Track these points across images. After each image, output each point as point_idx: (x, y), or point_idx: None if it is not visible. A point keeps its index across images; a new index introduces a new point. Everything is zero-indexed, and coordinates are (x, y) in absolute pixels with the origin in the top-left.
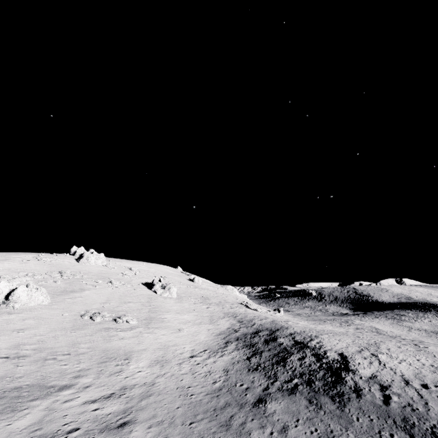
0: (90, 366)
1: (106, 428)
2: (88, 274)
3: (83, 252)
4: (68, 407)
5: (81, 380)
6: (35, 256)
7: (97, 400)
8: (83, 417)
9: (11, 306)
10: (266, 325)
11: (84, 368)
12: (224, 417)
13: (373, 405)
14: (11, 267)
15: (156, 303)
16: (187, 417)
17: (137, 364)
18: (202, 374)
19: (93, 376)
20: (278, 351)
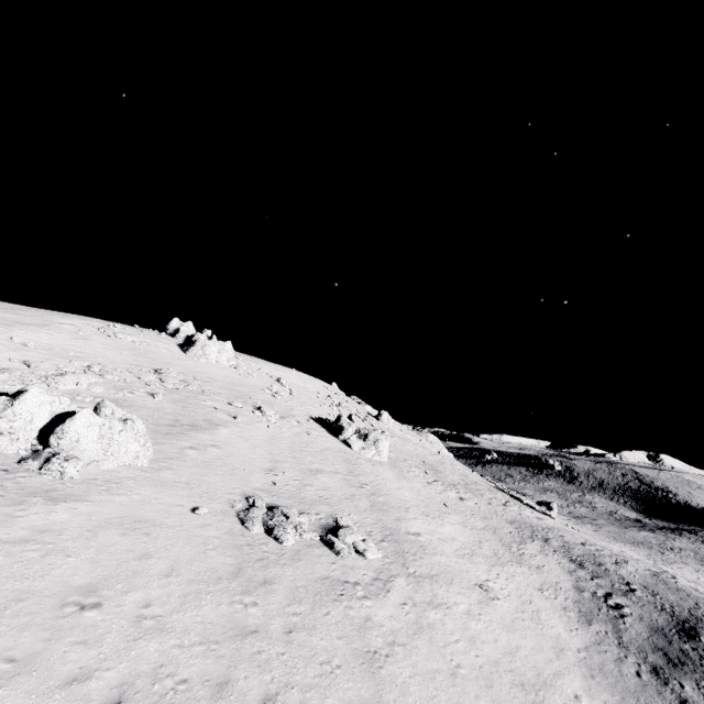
0: None
1: None
2: (210, 382)
3: (194, 334)
4: None
5: None
6: (102, 326)
7: None
8: None
9: (54, 471)
10: (666, 594)
11: None
12: None
13: None
14: (54, 345)
15: (367, 478)
16: None
17: None
18: None
19: None
20: None
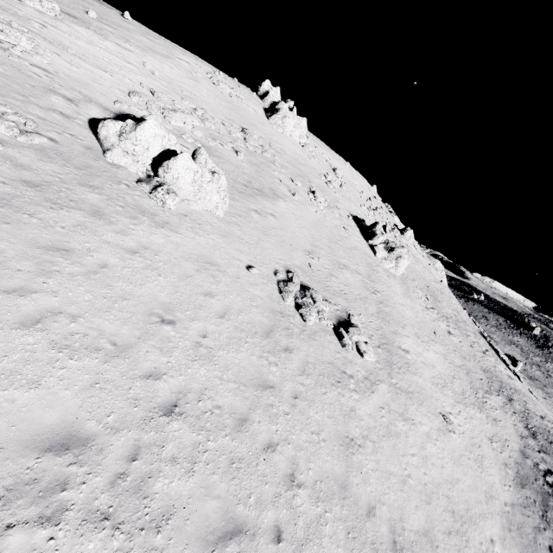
0: None
1: None
2: (281, 154)
3: (278, 102)
4: None
5: None
6: (210, 71)
7: None
8: None
9: (159, 199)
10: None
11: None
12: None
13: None
14: (172, 79)
15: (380, 286)
16: None
17: None
18: None
19: None
20: None
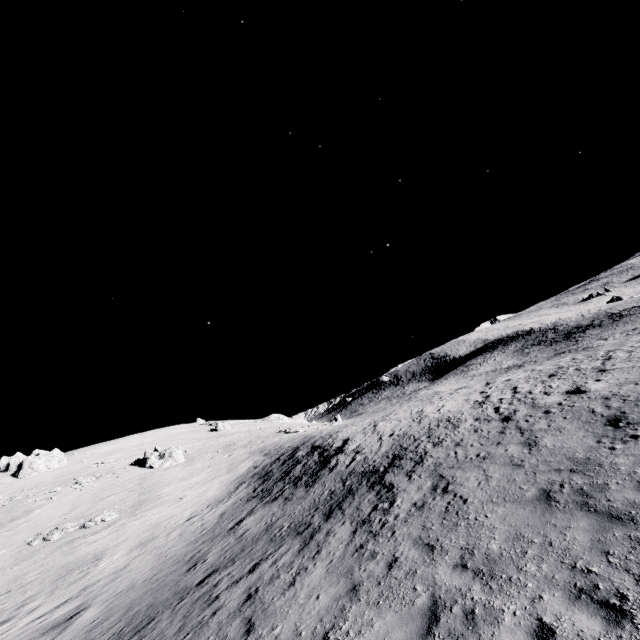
0: (41, 589)
1: (51, 628)
2: (37, 486)
3: (22, 460)
4: (4, 637)
5: (25, 608)
6: None
7: (46, 613)
8: (23, 634)
9: None
10: (295, 444)
11: (32, 595)
12: (191, 554)
13: (336, 473)
14: None
15: (152, 481)
16: (151, 575)
17: (110, 559)
18: (193, 530)
19: (44, 597)
20: (289, 467)
